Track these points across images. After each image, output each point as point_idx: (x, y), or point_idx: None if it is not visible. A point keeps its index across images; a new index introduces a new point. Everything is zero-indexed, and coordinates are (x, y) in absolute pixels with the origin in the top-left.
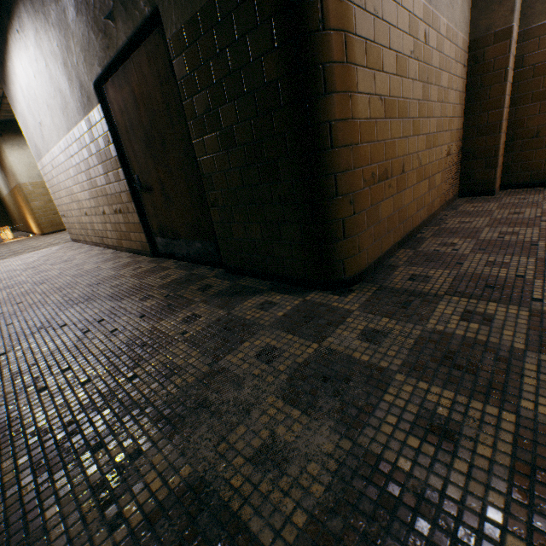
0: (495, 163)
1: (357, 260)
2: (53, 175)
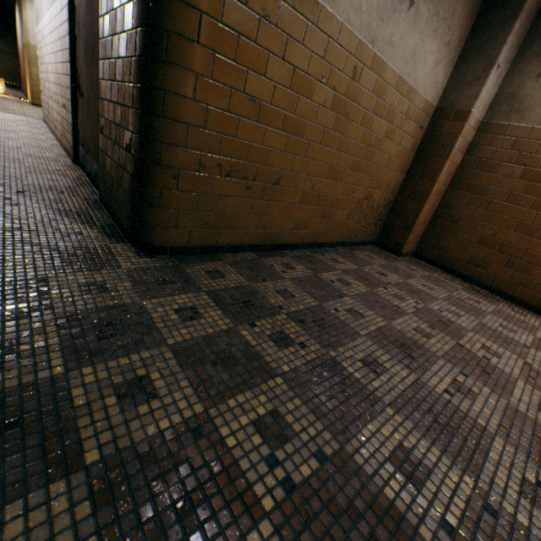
0: (411, 228)
1: (173, 234)
2: (42, 45)
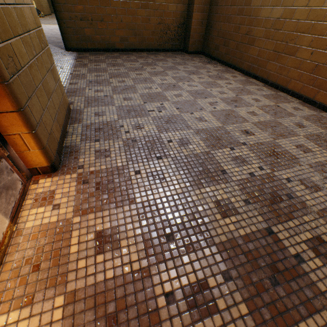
0: (190, 36)
1: (71, 44)
2: None
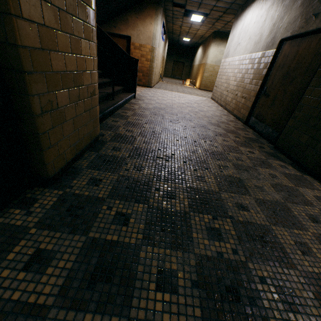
0: None
1: None
2: (226, 67)
